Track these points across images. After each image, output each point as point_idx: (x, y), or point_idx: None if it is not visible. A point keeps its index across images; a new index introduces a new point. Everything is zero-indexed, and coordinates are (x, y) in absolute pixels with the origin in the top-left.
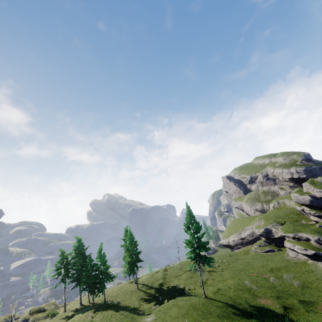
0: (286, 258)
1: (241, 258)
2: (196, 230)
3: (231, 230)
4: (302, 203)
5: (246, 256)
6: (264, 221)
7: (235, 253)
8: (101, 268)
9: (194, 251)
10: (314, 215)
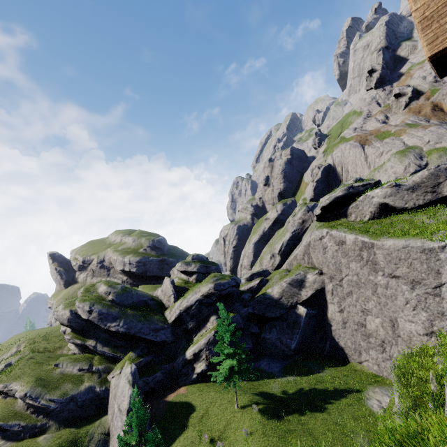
0: None
1: None
2: None
3: None
4: (62, 321)
5: None
6: (25, 346)
7: None
8: None
9: None
10: (69, 342)
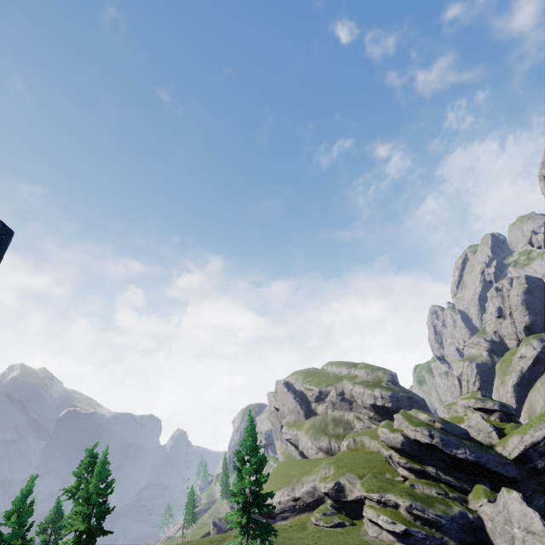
0: (364, 539)
1: (295, 537)
2: (257, 467)
3: (279, 481)
4: (392, 444)
5: (303, 533)
6: (335, 468)
7: (283, 527)
8: (10, 544)
9: (244, 510)
10: (404, 465)
